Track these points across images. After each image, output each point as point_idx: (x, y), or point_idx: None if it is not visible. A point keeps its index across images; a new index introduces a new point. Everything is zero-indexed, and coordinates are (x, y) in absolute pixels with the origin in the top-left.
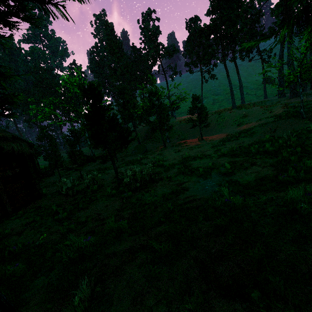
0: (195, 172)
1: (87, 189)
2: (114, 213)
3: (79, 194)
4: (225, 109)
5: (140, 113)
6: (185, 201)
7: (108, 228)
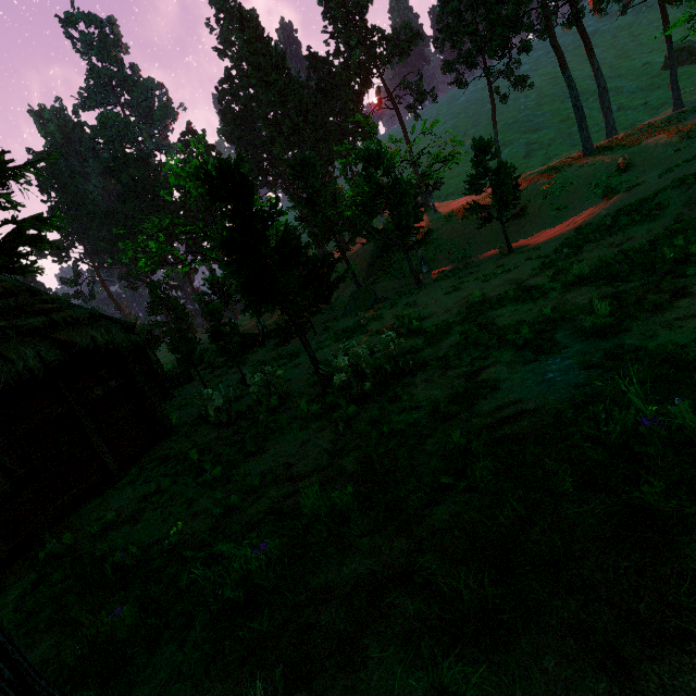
0: (509, 338)
1: (258, 406)
2: (322, 462)
3: (243, 419)
4: (565, 161)
5: (349, 216)
6: (497, 419)
7: (309, 514)
